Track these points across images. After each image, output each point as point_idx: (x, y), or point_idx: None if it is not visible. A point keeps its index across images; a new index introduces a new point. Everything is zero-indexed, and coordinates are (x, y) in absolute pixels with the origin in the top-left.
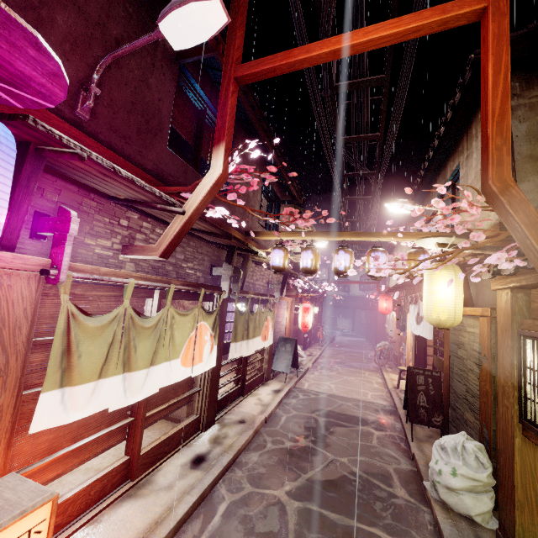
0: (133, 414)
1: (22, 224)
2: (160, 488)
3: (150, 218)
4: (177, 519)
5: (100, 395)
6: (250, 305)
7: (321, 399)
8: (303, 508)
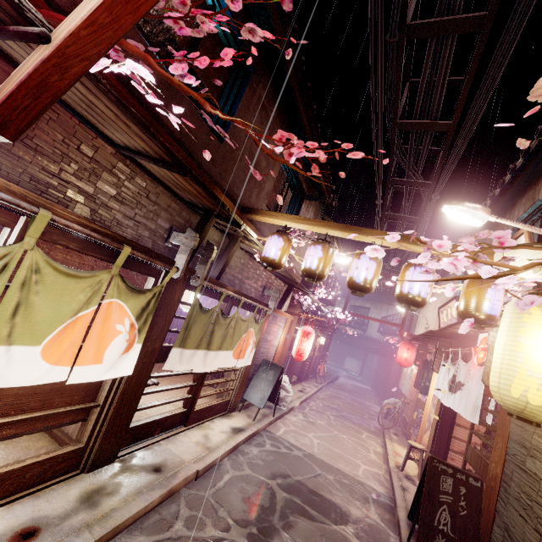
0: None
1: None
2: None
3: None
4: None
5: None
6: (227, 306)
7: (293, 458)
8: None
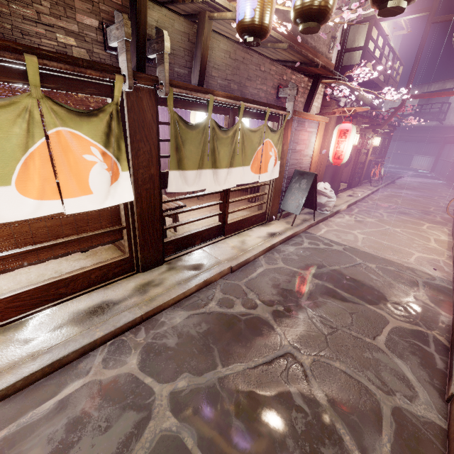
0: None
1: None
2: (18, 340)
3: None
4: None
5: None
6: (229, 119)
7: (331, 252)
8: (172, 437)
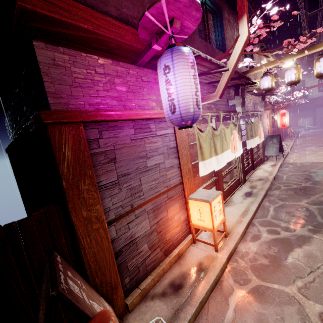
0: (216, 175)
1: None
2: (238, 203)
3: (201, 82)
4: (254, 211)
5: (211, 164)
6: (248, 119)
7: (307, 165)
8: (320, 208)
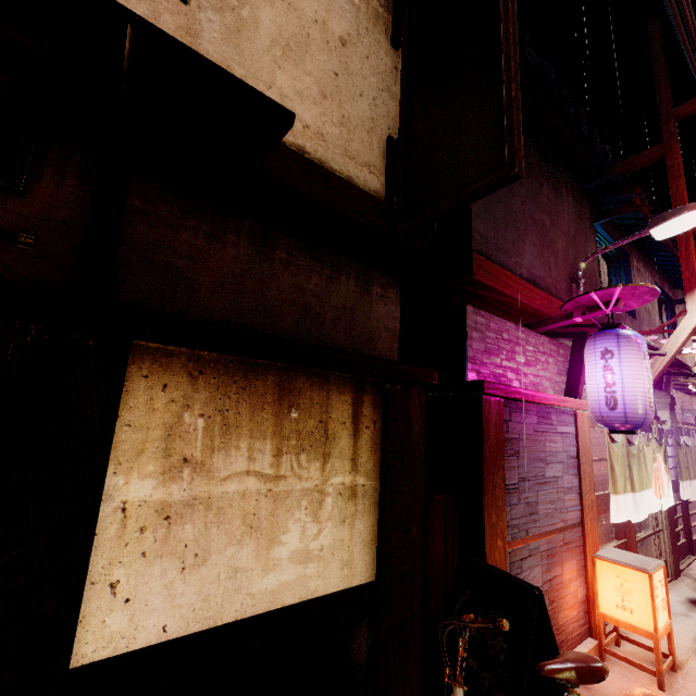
0: (622, 535)
1: (583, 382)
2: (676, 613)
3: None
4: None
5: (625, 507)
6: (674, 438)
7: None
8: None
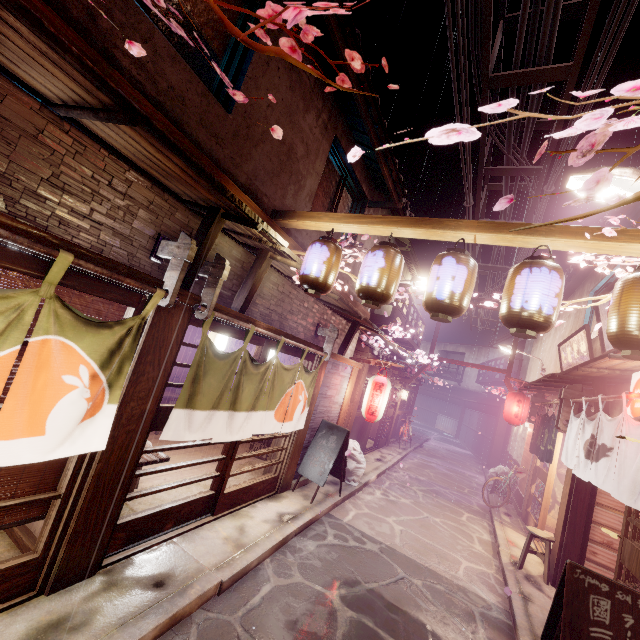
0: None
1: None
2: None
3: None
4: None
5: None
6: (262, 350)
7: (365, 555)
8: None
